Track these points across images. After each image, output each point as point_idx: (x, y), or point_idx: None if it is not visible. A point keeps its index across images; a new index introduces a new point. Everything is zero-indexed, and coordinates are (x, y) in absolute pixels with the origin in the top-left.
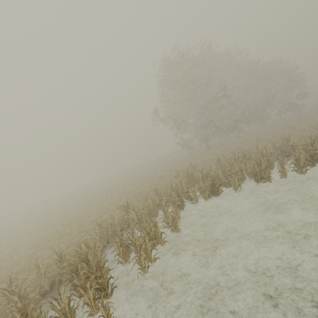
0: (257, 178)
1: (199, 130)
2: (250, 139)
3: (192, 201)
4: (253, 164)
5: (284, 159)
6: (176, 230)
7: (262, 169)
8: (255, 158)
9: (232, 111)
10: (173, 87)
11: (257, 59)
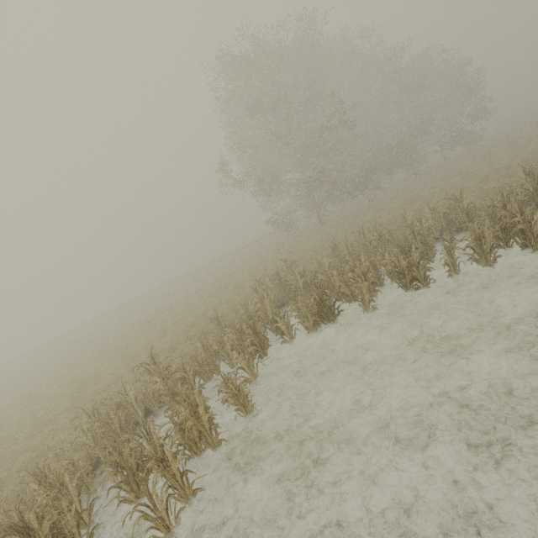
0: (404, 281)
1: (303, 192)
2: (393, 201)
3: (285, 337)
4: (396, 254)
5: (453, 237)
6: (247, 410)
7: (413, 263)
8: (401, 239)
9: (360, 152)
10: (245, 111)
11: (399, 49)
